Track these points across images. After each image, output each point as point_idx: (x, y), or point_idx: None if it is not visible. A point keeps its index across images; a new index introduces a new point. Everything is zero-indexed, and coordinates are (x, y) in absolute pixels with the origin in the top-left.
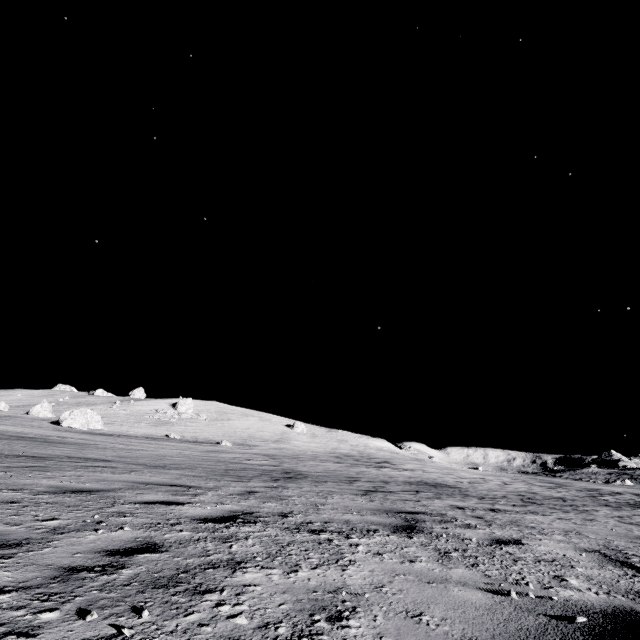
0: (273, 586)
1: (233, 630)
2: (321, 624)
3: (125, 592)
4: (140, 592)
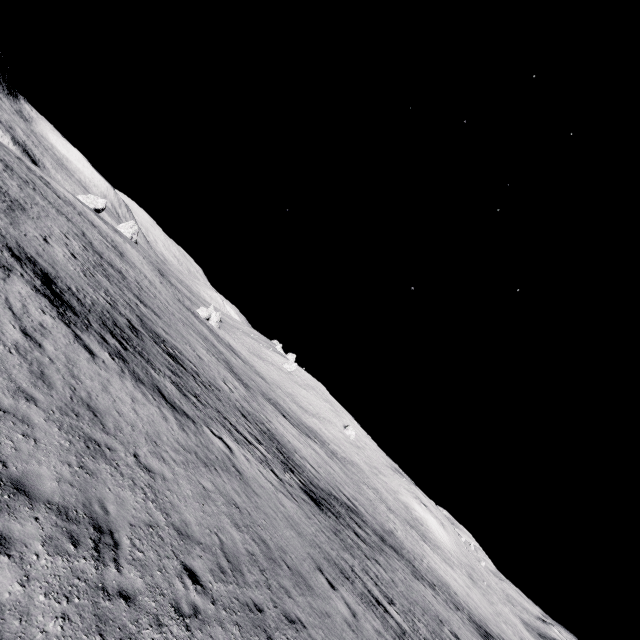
0: None
1: None
2: None
3: None
4: None
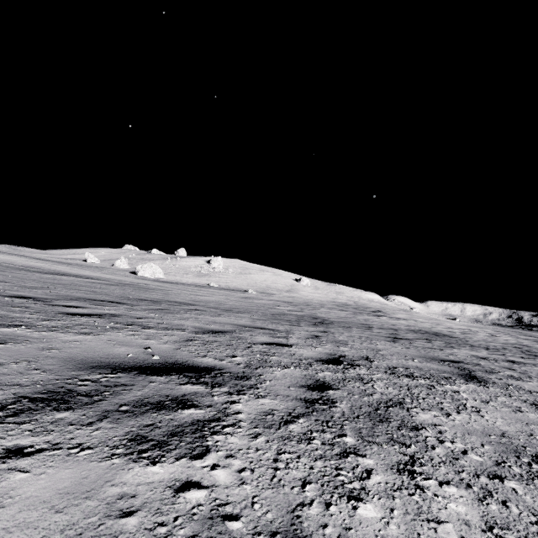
0: (453, 427)
1: (482, 465)
2: (536, 467)
3: (365, 424)
4: (374, 425)
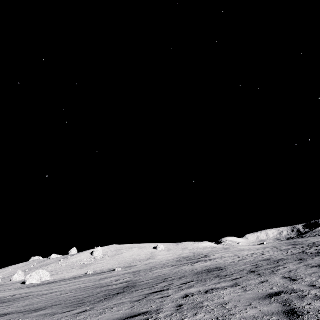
0: None
1: None
2: None
3: None
4: None
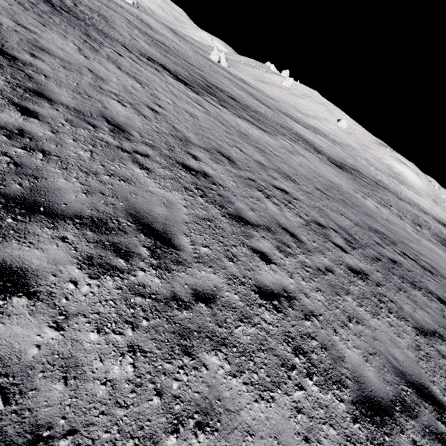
0: None
1: None
2: None
3: None
4: None
